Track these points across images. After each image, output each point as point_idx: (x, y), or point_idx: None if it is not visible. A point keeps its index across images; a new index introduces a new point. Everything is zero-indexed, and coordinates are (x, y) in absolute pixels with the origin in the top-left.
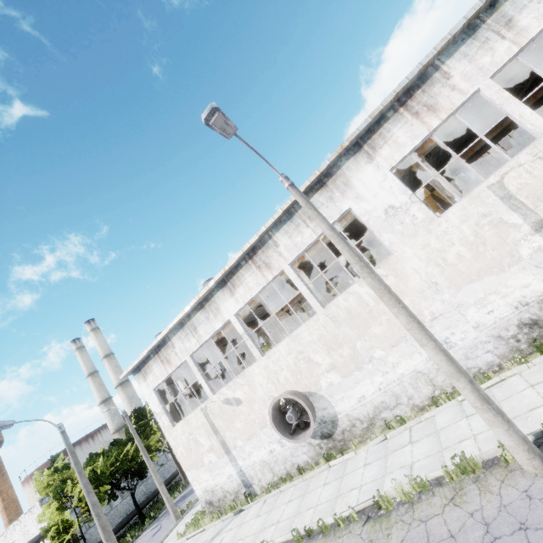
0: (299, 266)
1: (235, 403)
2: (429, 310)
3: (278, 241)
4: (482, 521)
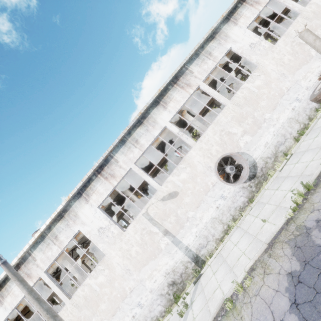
0: (63, 257)
1: None
2: (128, 286)
3: (36, 256)
4: None
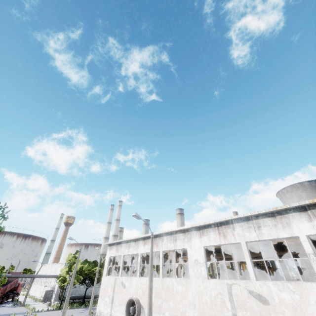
0: (174, 251)
1: (123, 286)
2: (188, 313)
3: (164, 239)
4: None
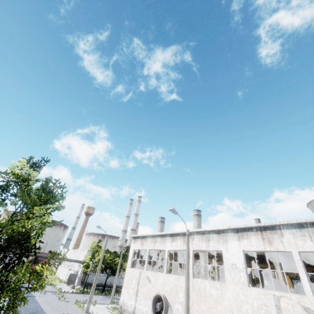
0: (203, 252)
1: (149, 280)
2: None
3: (194, 238)
4: None
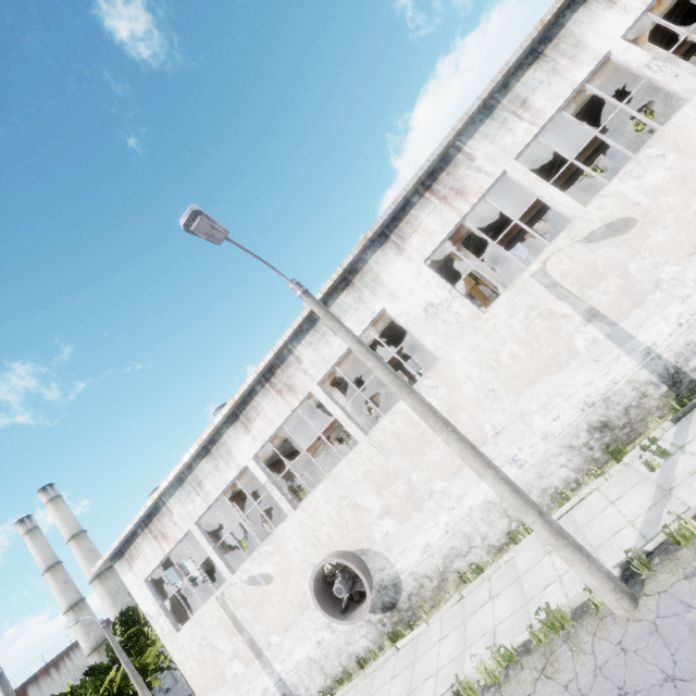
0: (332, 383)
1: (263, 581)
2: (490, 423)
3: (301, 356)
4: (578, 694)
